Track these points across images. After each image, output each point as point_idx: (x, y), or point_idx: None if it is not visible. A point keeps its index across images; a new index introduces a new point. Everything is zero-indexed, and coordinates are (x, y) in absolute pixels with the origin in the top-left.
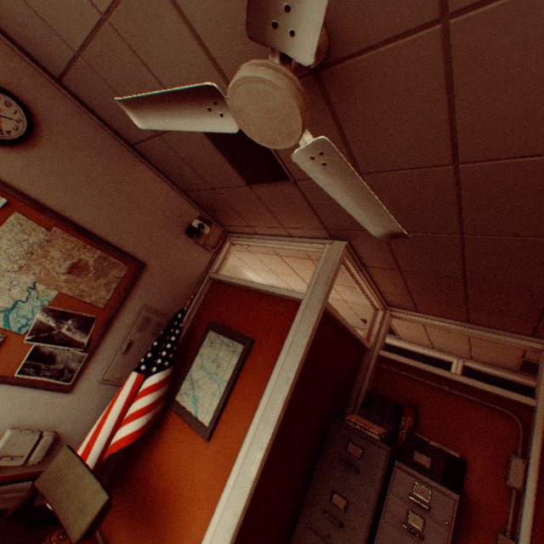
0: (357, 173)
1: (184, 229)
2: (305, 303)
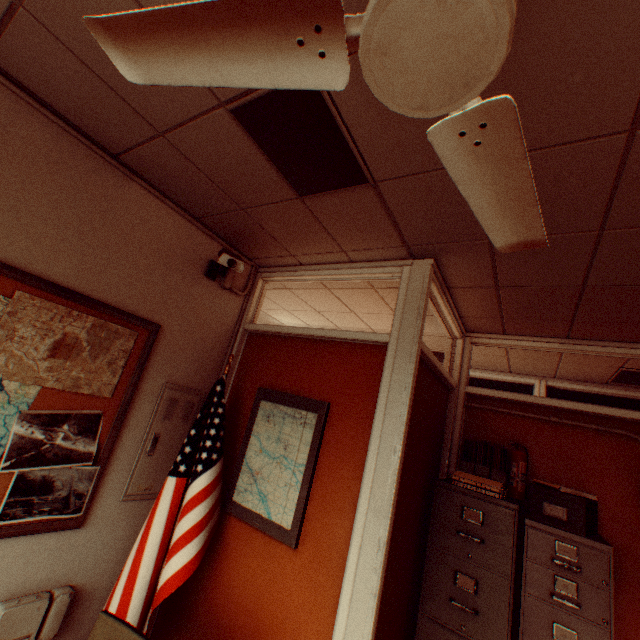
0: None
1: (202, 271)
2: (393, 346)
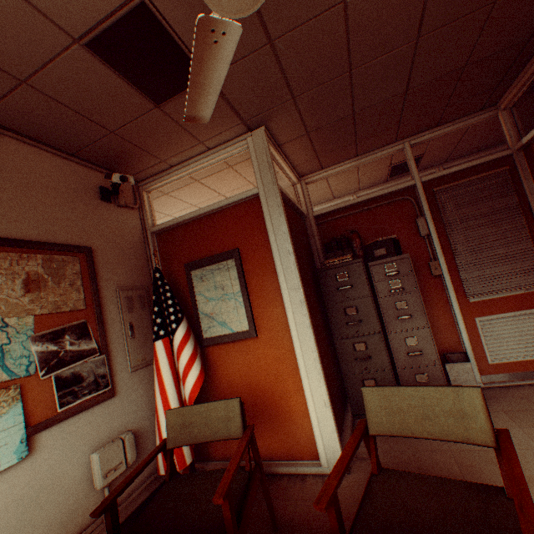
0: (268, 43)
1: (98, 197)
2: (263, 193)
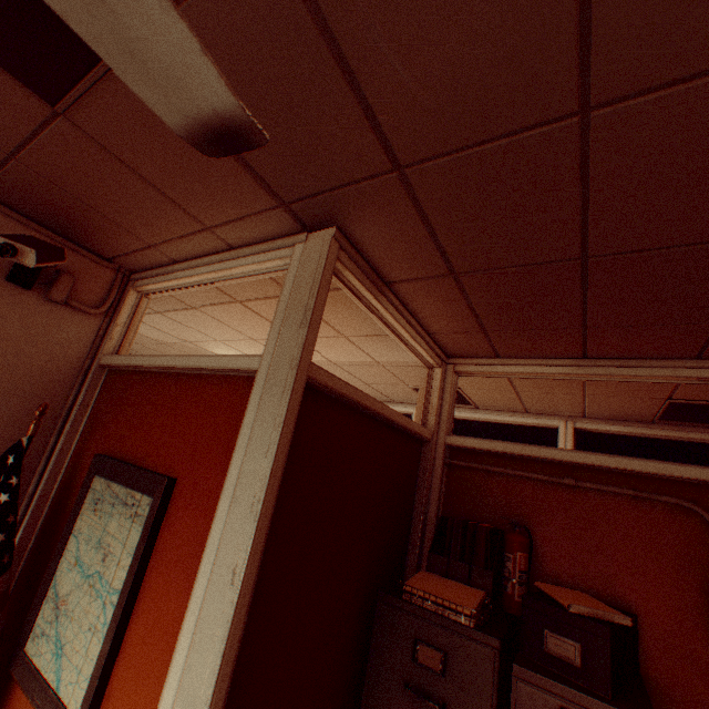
0: None
1: (2, 273)
2: (264, 375)
